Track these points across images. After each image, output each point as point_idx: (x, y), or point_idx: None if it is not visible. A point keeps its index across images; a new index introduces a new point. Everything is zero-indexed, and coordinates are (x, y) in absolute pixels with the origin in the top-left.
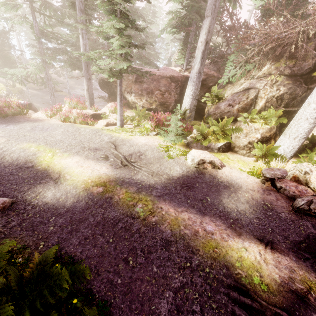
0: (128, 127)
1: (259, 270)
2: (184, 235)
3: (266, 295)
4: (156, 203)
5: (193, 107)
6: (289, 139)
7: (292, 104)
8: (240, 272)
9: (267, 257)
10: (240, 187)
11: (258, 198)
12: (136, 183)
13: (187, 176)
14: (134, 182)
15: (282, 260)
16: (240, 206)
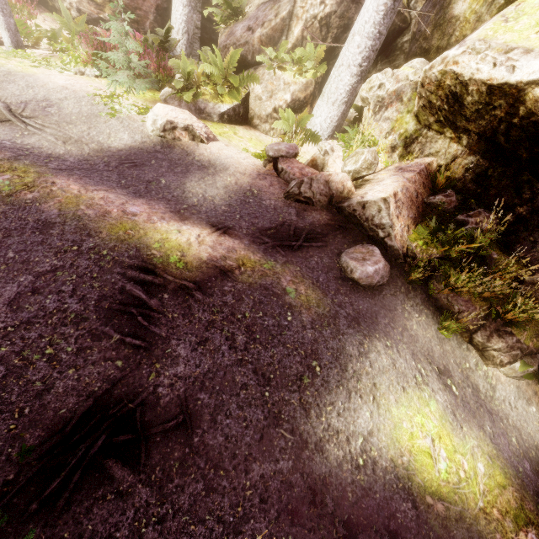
0: (37, 53)
1: (185, 251)
2: (83, 216)
3: (180, 271)
4: (47, 176)
5: (194, 32)
6: (327, 106)
7: (343, 41)
8: (155, 253)
9: (207, 240)
10: (226, 170)
11: (245, 184)
12: (16, 149)
13: (139, 149)
14: (14, 146)
15: (226, 242)
16: (212, 191)
